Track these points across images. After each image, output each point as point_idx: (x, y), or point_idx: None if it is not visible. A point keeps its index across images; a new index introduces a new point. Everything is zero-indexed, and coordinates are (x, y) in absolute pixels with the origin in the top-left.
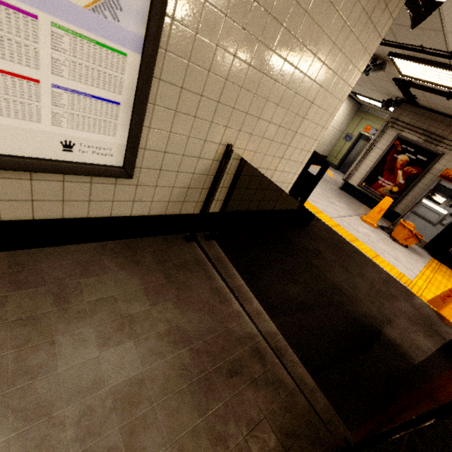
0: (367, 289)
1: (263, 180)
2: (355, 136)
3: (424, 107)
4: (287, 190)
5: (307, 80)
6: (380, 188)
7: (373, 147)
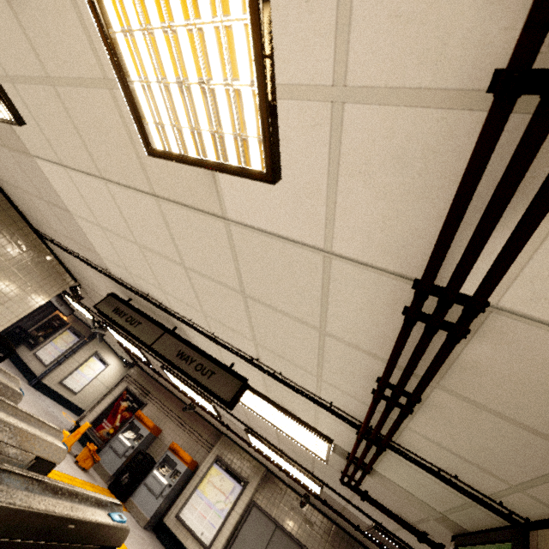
0: None
1: None
2: None
3: (146, 371)
4: None
5: (1, 293)
6: (102, 429)
7: (109, 394)
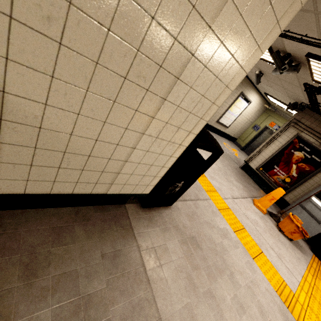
0: (240, 318)
1: (112, 158)
2: (261, 128)
3: None
4: (161, 173)
5: None
6: (274, 175)
7: (274, 140)
